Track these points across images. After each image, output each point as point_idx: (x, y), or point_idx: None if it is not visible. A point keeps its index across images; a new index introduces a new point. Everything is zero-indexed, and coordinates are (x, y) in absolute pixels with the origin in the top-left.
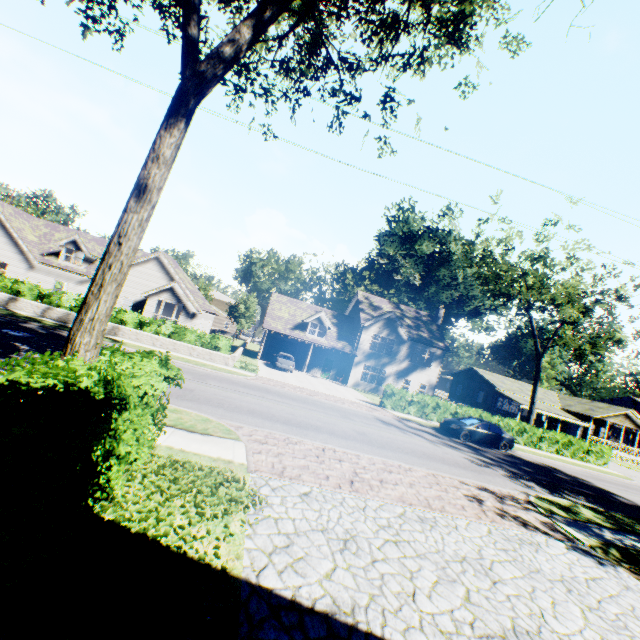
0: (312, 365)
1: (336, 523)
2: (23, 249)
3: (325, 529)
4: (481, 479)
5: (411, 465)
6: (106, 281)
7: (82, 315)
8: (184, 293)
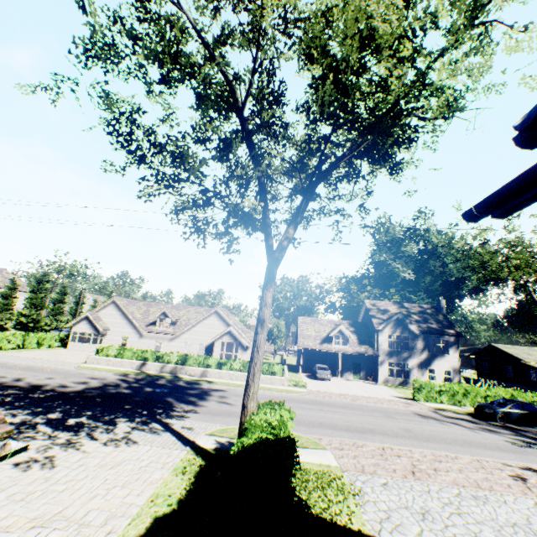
0: (343, 370)
1: (412, 502)
2: (135, 325)
3: (406, 506)
4: (523, 459)
5: (456, 453)
6: (255, 371)
7: (248, 391)
8: (238, 333)
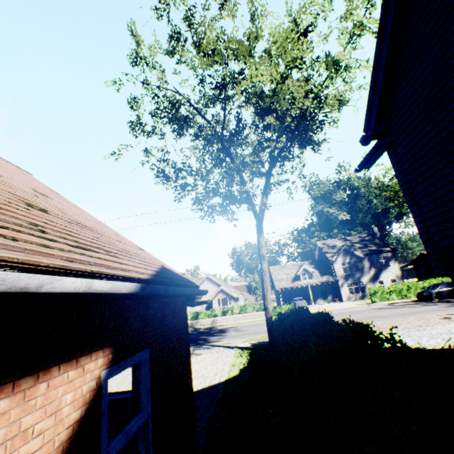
0: (314, 298)
1: None
2: None
3: None
4: (450, 311)
5: (405, 318)
6: (267, 286)
7: (266, 299)
8: (228, 289)
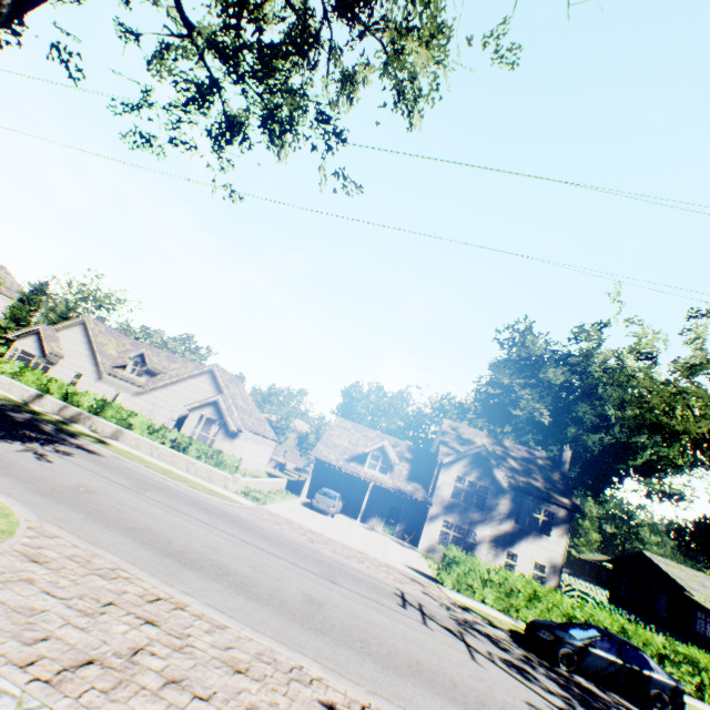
0: (372, 512)
1: None
2: (99, 361)
3: None
4: None
5: (334, 675)
6: None
7: None
8: (226, 407)
